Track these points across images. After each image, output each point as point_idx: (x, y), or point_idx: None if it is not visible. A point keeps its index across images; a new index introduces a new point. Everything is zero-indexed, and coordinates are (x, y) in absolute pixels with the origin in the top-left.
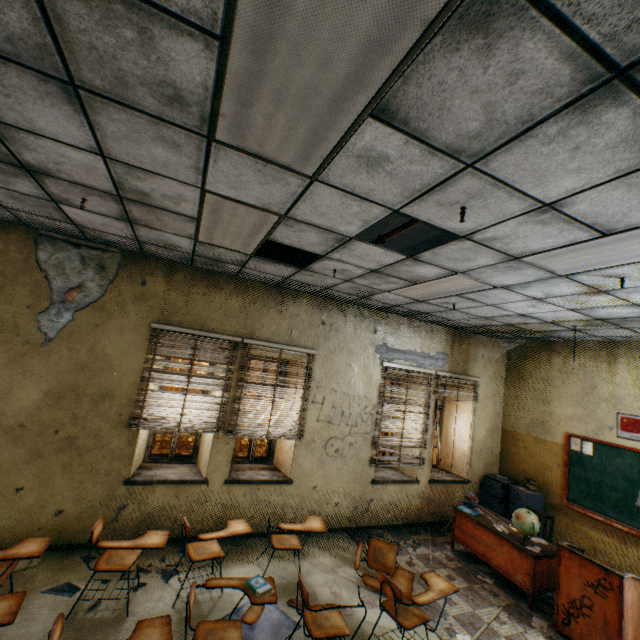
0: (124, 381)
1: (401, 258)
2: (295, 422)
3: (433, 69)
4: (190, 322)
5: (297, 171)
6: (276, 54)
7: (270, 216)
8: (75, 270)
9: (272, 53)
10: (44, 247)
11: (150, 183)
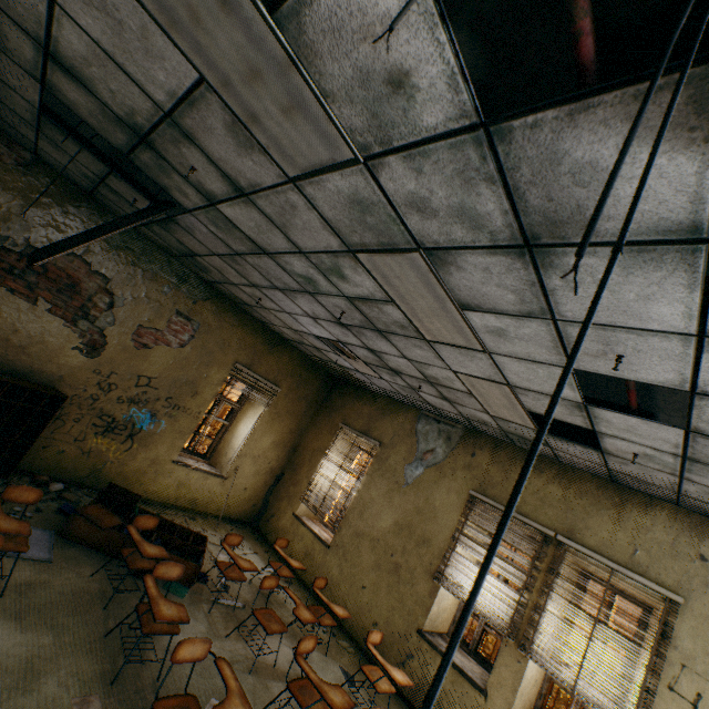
0: (440, 534)
1: (680, 432)
2: (627, 700)
3: (454, 283)
4: (503, 498)
5: (474, 349)
6: (408, 300)
7: (502, 386)
8: (432, 438)
9: (407, 300)
10: (421, 421)
11: (431, 370)
